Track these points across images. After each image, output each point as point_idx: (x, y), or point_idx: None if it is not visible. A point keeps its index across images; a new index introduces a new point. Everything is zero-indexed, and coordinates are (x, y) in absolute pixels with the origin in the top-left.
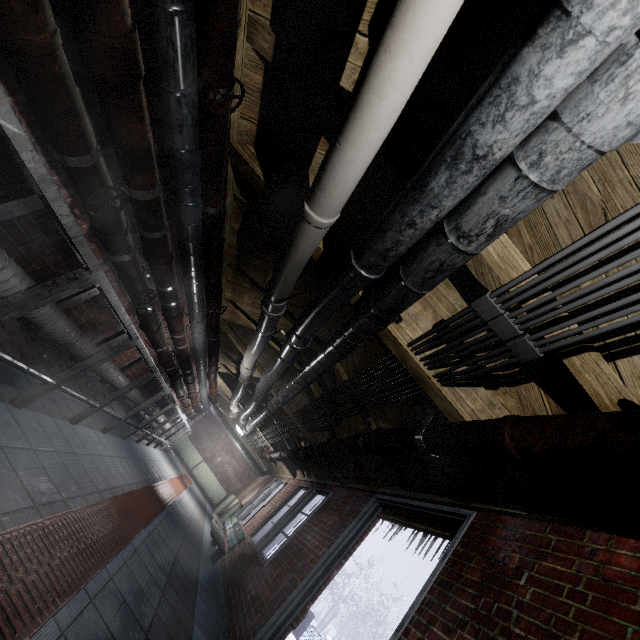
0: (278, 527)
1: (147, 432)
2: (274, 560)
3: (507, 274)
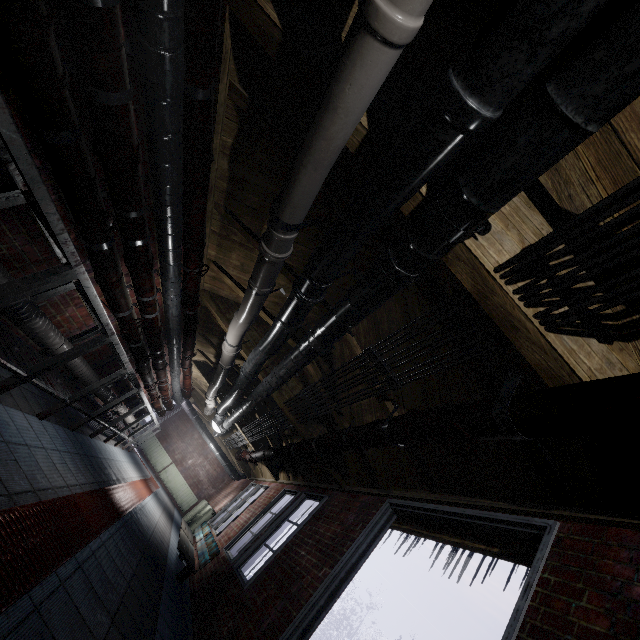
0: (260, 538)
1: (104, 424)
2: (257, 581)
3: None
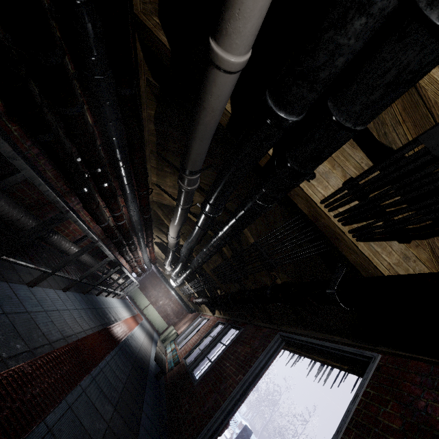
0: (203, 353)
1: (103, 288)
2: (201, 381)
3: None
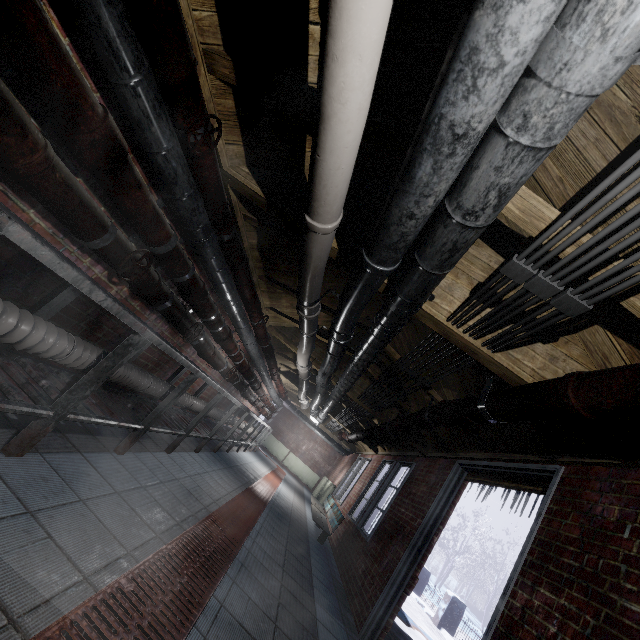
0: (372, 503)
1: (233, 441)
2: (375, 535)
3: (534, 226)
